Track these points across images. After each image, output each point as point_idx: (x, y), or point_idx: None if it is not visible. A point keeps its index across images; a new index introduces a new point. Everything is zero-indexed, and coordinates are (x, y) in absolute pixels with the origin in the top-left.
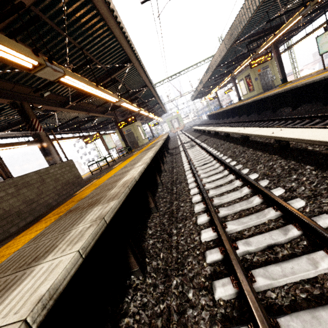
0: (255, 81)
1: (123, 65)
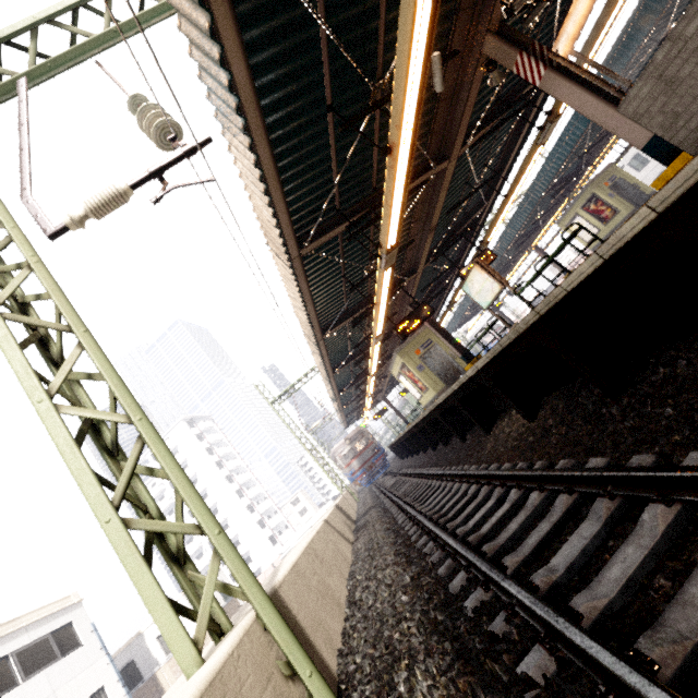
0: (611, 198)
1: None
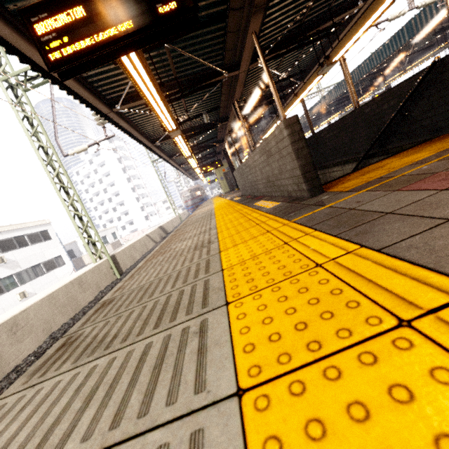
0: None
1: (297, 82)
